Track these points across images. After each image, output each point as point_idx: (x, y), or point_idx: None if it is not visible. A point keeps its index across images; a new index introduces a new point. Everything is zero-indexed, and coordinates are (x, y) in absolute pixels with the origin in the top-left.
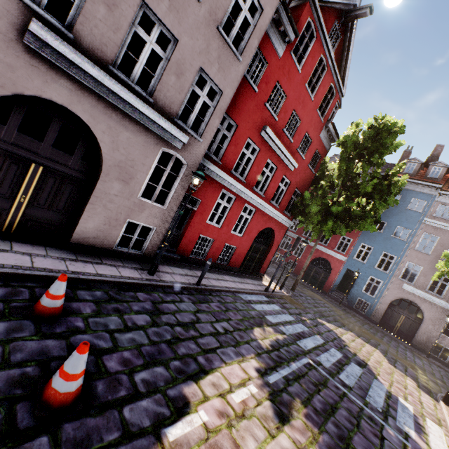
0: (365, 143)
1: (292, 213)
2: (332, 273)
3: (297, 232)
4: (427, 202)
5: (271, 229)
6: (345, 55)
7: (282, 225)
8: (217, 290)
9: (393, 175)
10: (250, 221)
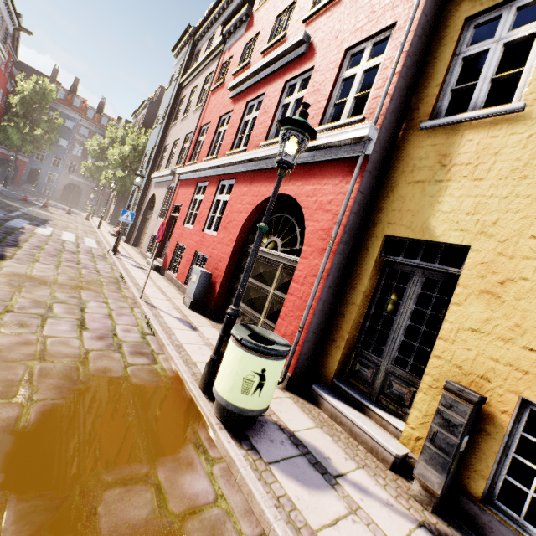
0: (37, 97)
1: None
2: (20, 172)
3: None
4: (75, 124)
5: None
6: (17, 42)
7: None
8: None
9: (57, 120)
10: None
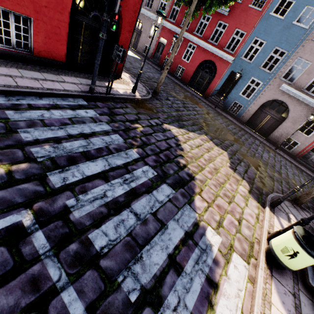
0: None
1: None
2: (216, 78)
3: (189, 30)
4: None
5: None
6: None
7: None
8: None
9: None
10: None
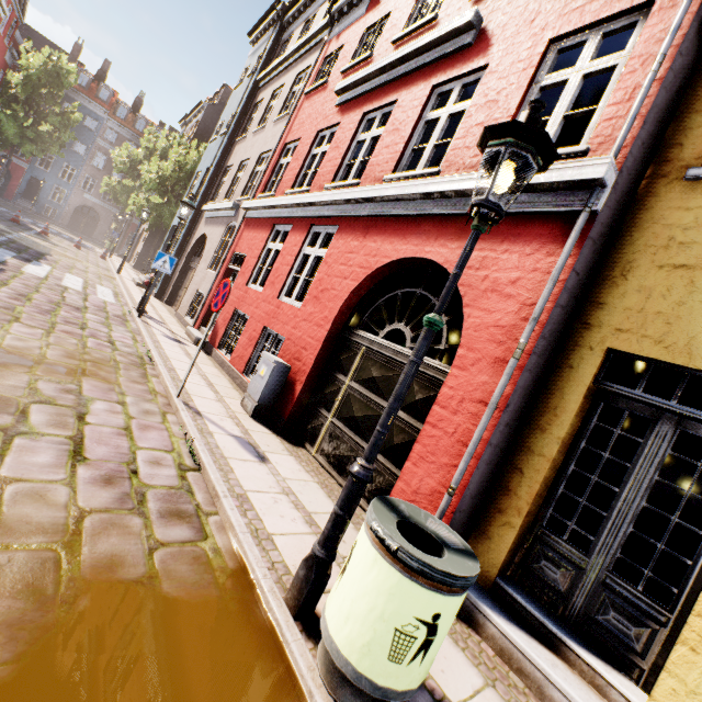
0: (48, 78)
1: None
2: (14, 181)
3: None
4: (99, 124)
5: None
6: None
7: None
8: None
9: (73, 114)
10: None
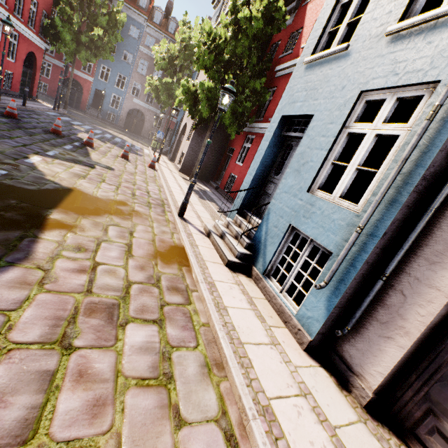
0: None
1: (46, 36)
2: (85, 94)
3: None
4: (141, 31)
5: (31, 52)
6: None
7: (40, 49)
8: (34, 109)
9: (118, 13)
10: (17, 47)
